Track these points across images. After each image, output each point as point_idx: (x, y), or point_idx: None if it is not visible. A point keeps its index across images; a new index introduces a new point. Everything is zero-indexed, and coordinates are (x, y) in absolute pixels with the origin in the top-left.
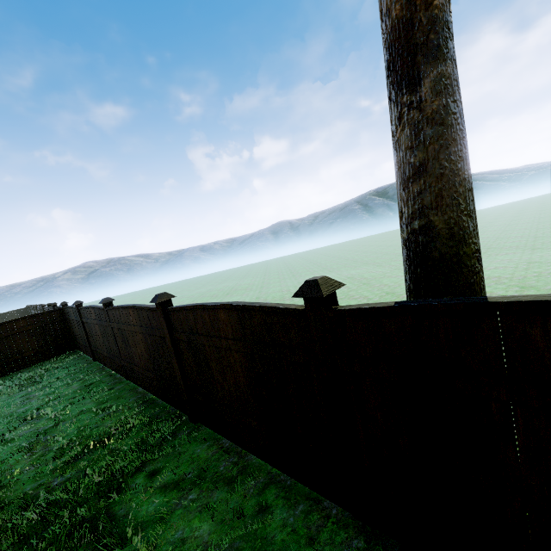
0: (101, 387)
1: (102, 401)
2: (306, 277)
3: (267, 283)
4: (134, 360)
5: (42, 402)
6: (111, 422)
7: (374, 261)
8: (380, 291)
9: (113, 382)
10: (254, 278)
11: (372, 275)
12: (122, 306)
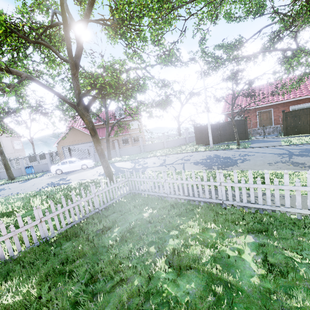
0: None
1: None
2: None
3: None
4: None
5: None
6: None
7: None
8: None
9: None
10: None
11: None
12: None
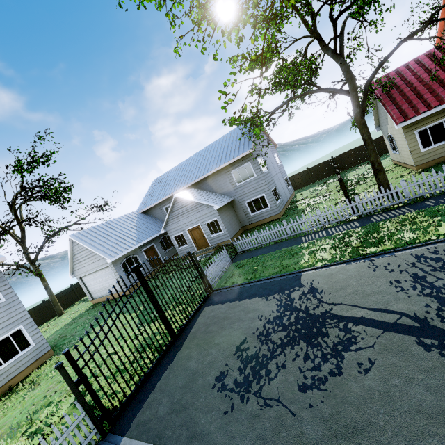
0: None
1: None
2: None
3: None
4: None
5: None
6: None
7: None
8: None
9: None
10: None
11: None
12: None
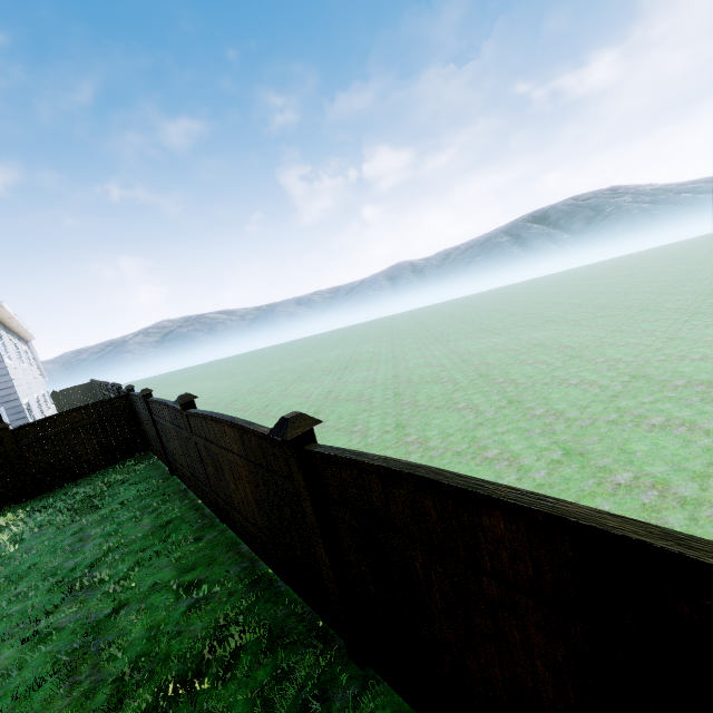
0: (182, 533)
1: (185, 568)
2: (460, 343)
3: (400, 351)
4: (233, 502)
5: (99, 551)
6: (202, 624)
7: (563, 317)
8: (614, 372)
9: (200, 524)
10: (378, 343)
11: (577, 341)
12: (211, 416)
